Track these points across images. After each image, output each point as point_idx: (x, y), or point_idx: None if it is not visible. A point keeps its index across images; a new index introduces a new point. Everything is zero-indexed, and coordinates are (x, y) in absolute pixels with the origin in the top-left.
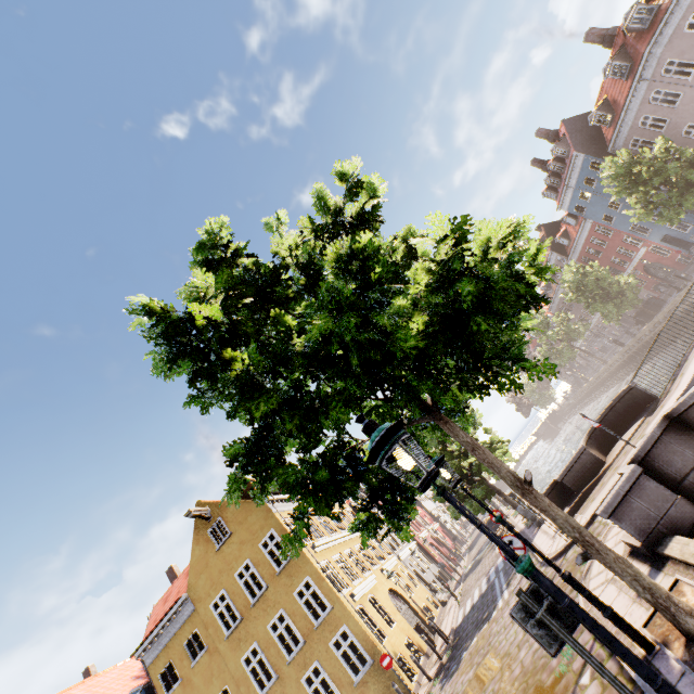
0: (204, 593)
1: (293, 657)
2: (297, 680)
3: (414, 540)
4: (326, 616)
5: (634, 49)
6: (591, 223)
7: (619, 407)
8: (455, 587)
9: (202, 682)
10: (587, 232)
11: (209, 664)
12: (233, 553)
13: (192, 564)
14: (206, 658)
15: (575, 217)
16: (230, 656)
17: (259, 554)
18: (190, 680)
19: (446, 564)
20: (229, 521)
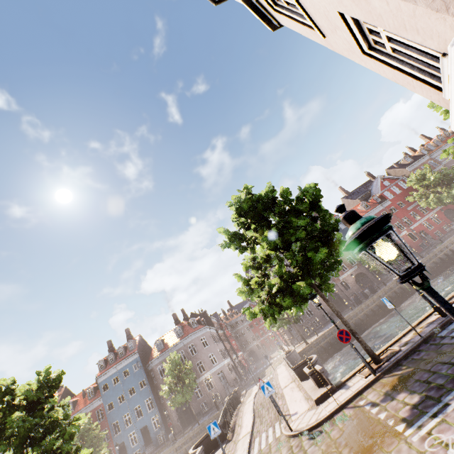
0: None
1: None
2: None
3: None
4: None
5: (187, 330)
6: (100, 403)
7: (204, 443)
8: None
9: None
10: (92, 409)
11: None
12: None
13: None
14: None
15: (96, 392)
16: None
17: None
18: None
19: None
20: None
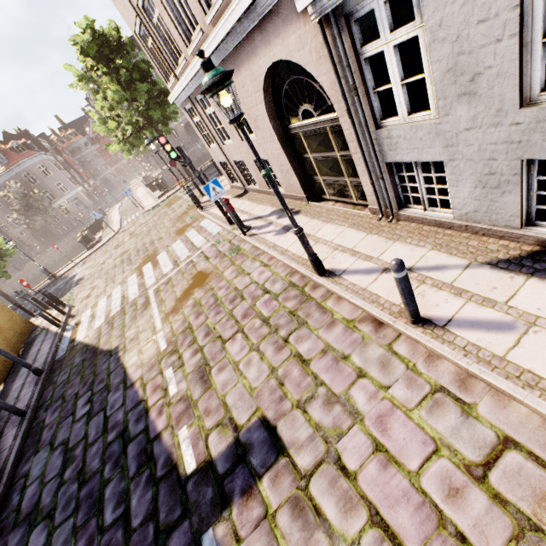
0: None
1: None
2: None
3: None
4: None
5: (13, 157)
6: None
7: None
8: None
9: None
10: None
11: None
12: None
13: None
14: None
15: None
16: None
17: None
18: None
19: None
20: None
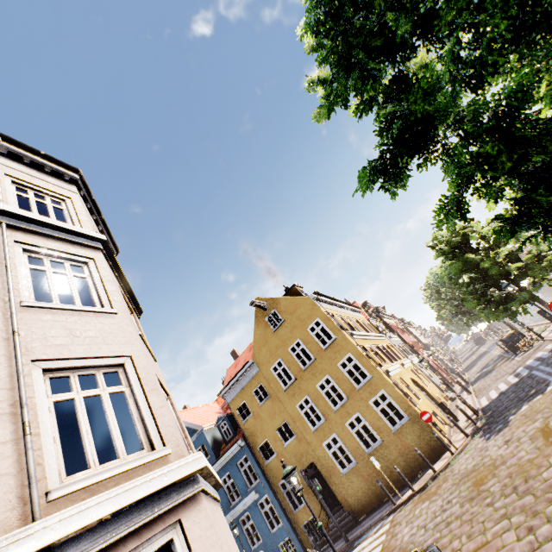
0: (265, 360)
1: (338, 408)
2: (341, 423)
3: (419, 355)
4: (366, 382)
5: None
6: None
7: None
8: (462, 389)
9: (267, 417)
10: None
11: (272, 406)
12: (286, 334)
13: (255, 341)
14: (269, 402)
15: None
16: (287, 402)
17: (307, 336)
18: (258, 414)
19: (446, 376)
20: (281, 312)
